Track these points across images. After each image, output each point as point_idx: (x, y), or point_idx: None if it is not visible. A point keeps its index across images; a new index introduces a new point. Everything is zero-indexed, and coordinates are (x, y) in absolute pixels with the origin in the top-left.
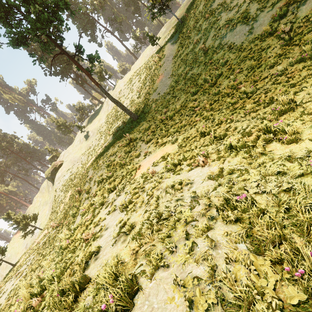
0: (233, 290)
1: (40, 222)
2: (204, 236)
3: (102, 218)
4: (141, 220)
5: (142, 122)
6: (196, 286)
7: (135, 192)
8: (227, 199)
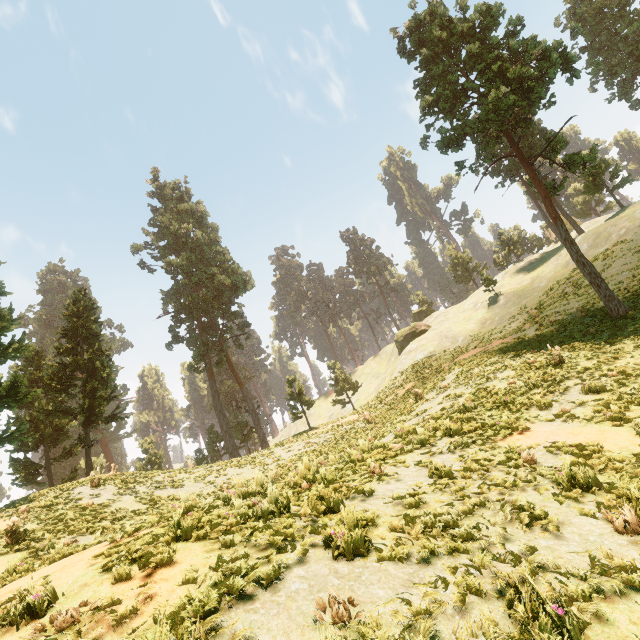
0: (420, 639)
1: (358, 397)
2: (461, 590)
3: (405, 462)
4: (432, 508)
5: (625, 332)
6: (401, 604)
7: (468, 467)
8: (537, 591)
